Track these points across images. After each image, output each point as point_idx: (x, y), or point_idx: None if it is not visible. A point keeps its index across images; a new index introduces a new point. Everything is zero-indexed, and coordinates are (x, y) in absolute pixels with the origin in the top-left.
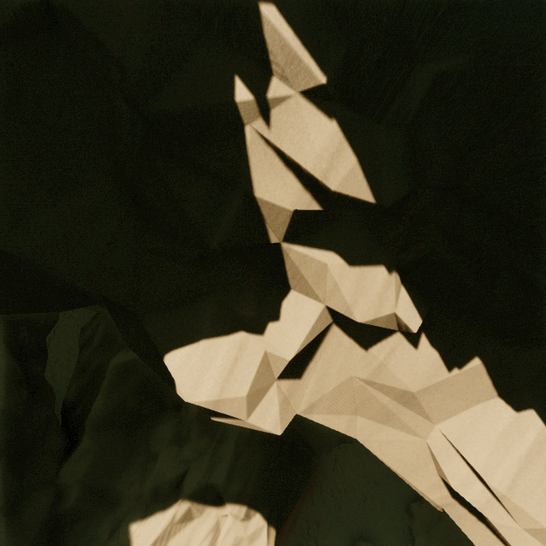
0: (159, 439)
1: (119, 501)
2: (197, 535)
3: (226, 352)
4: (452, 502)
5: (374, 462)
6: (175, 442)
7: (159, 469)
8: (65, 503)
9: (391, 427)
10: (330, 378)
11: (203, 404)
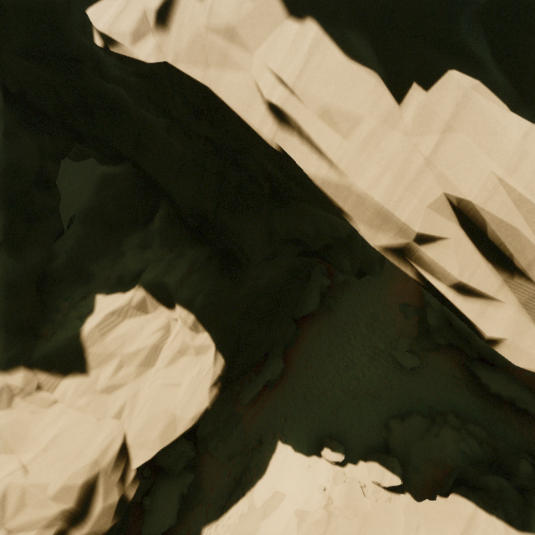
0: (129, 244)
1: (92, 279)
2: (149, 326)
3: (119, 4)
4: (277, 126)
5: (353, 378)
6: (141, 248)
7: (125, 262)
8: (53, 264)
9: (229, 68)
10: (185, 28)
11: (102, 29)
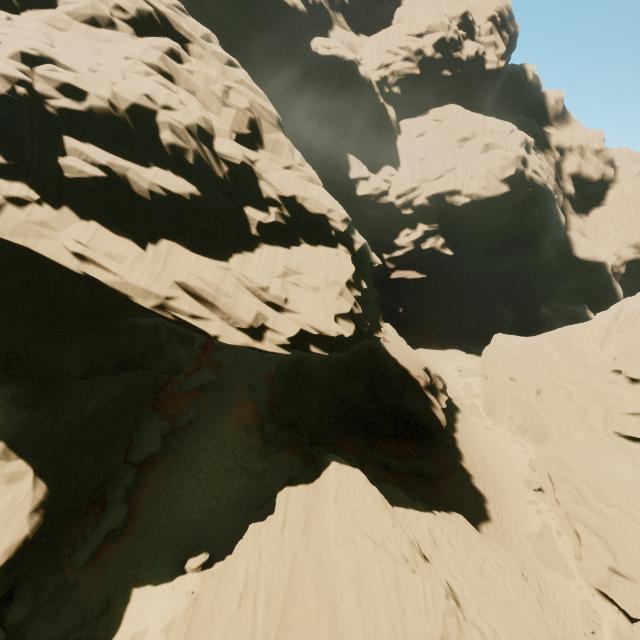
0: None
1: None
2: None
3: None
4: (80, 262)
5: (211, 499)
6: None
7: None
8: None
9: (44, 238)
10: (10, 220)
11: None
